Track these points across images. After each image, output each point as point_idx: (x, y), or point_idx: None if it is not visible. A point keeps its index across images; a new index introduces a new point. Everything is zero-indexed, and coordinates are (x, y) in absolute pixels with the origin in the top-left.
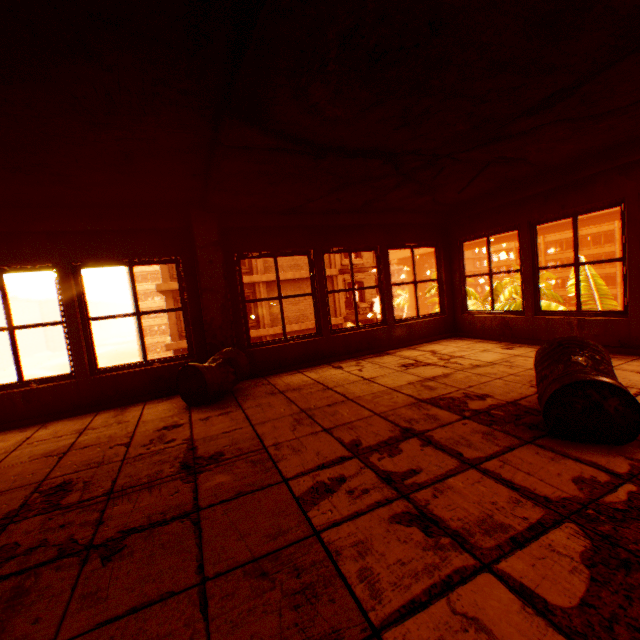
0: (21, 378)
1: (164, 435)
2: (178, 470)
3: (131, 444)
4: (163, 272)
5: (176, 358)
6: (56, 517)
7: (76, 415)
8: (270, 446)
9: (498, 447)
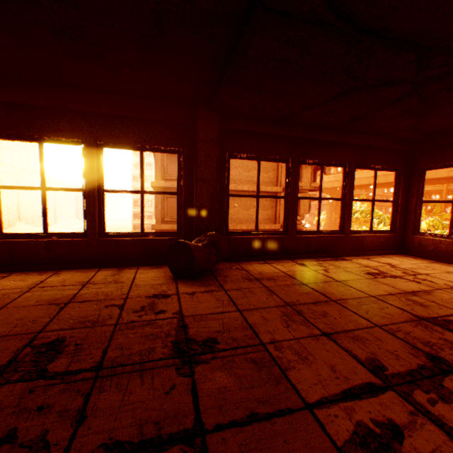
0: (46, 230)
1: (154, 303)
2: (170, 353)
3: (124, 307)
4: (157, 173)
5: (166, 234)
6: (36, 391)
7: (83, 268)
8: (268, 343)
9: None
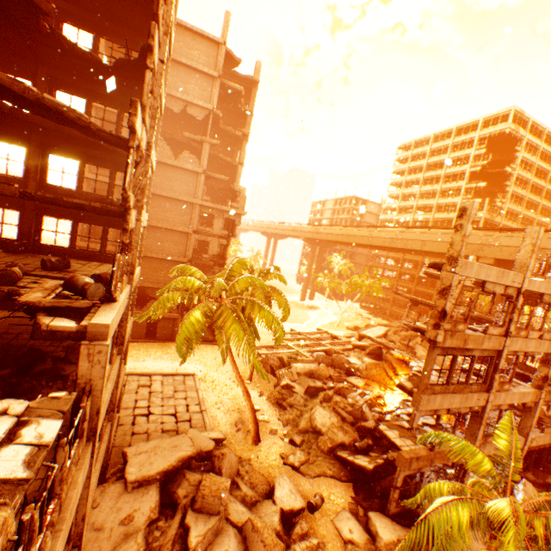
0: None
1: None
2: None
3: None
4: None
5: (12, 240)
6: None
7: None
8: (1, 258)
9: (32, 267)
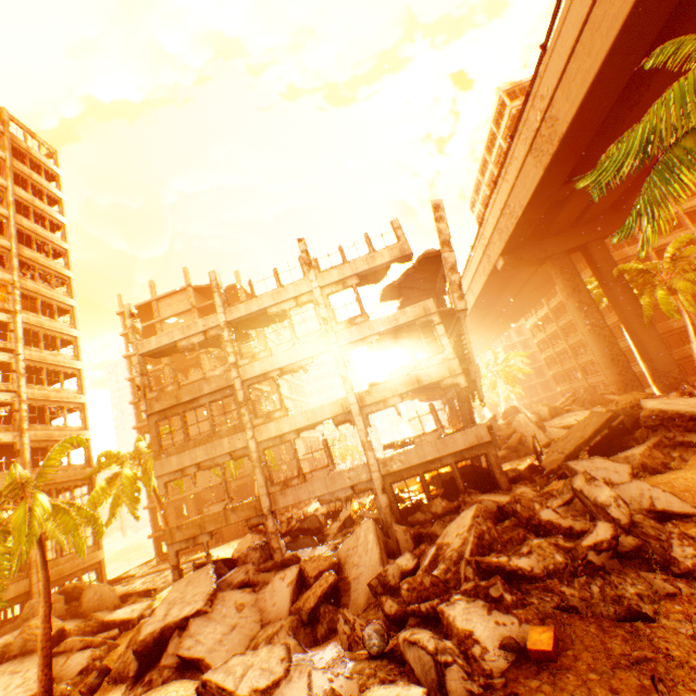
0: None
1: None
2: None
3: None
4: None
5: None
6: None
7: None
8: None
9: None
